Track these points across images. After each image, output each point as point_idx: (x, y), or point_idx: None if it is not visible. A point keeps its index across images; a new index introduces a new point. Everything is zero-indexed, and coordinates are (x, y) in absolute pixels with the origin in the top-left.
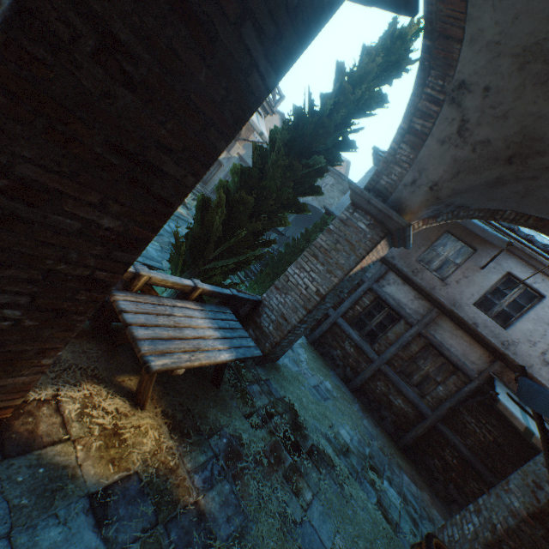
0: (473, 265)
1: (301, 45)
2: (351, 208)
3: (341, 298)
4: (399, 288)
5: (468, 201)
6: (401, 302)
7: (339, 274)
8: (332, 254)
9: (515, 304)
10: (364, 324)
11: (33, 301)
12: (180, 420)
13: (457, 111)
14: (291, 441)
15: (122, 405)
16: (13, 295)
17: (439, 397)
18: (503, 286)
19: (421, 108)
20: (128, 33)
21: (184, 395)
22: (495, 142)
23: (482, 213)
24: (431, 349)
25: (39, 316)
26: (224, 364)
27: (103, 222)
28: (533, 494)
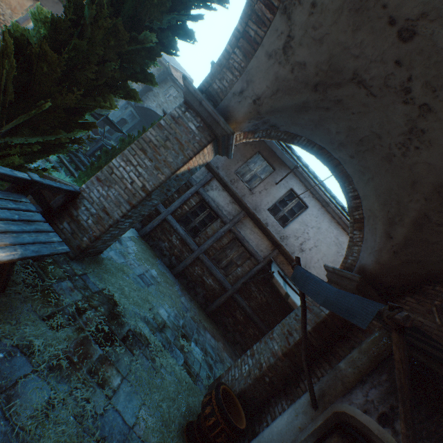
0: (272, 181)
1: None
2: (184, 106)
3: (173, 198)
4: (220, 194)
5: (280, 122)
6: (220, 205)
7: (166, 172)
8: (161, 151)
9: (292, 211)
10: (190, 221)
11: None
12: None
13: (287, 25)
14: (104, 332)
15: None
16: None
17: (238, 276)
18: (287, 198)
19: (258, 11)
20: None
21: None
22: (309, 67)
23: (287, 136)
24: (237, 242)
25: None
26: (10, 263)
27: None
28: (286, 339)
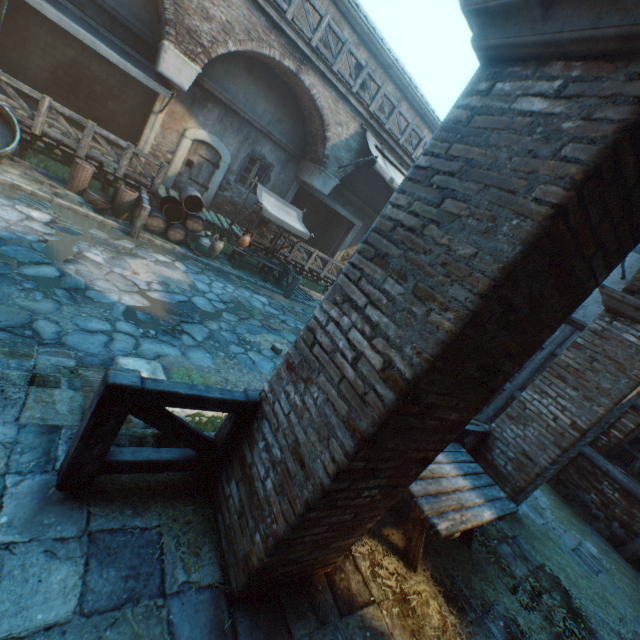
0: None
1: (633, 244)
2: (606, 315)
3: None
4: None
5: None
6: None
7: (604, 403)
8: (587, 375)
9: None
10: (631, 458)
11: (387, 481)
12: (449, 589)
13: None
14: (576, 636)
15: (396, 564)
16: (380, 479)
17: None
18: None
19: None
20: (519, 299)
21: (441, 556)
22: None
23: None
24: None
25: (383, 491)
26: None
27: (449, 417)
28: None
